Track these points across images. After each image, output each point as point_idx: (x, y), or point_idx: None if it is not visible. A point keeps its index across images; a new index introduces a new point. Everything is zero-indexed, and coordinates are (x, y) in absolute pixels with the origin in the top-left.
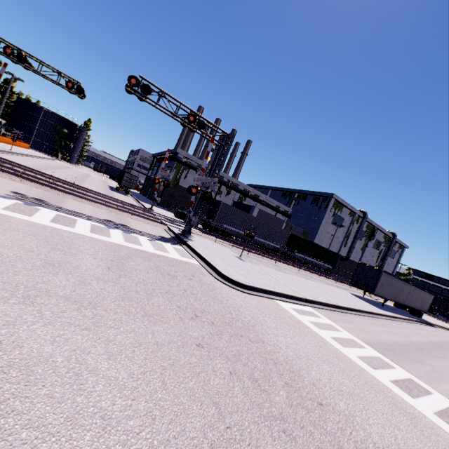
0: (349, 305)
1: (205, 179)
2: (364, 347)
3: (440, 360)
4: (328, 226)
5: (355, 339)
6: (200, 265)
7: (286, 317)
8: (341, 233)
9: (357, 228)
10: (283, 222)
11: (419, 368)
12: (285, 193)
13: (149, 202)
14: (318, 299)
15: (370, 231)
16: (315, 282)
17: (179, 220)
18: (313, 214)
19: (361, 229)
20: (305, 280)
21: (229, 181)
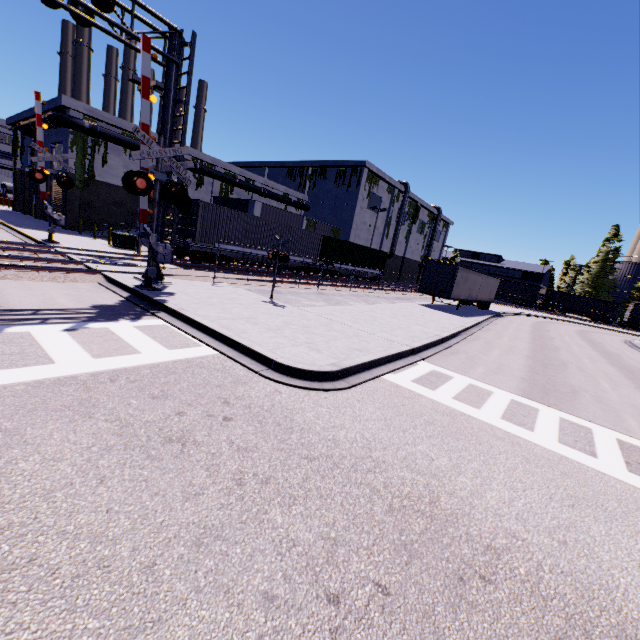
0: (446, 329)
1: (159, 153)
2: (536, 409)
3: (571, 373)
4: (364, 214)
5: (513, 397)
6: (220, 356)
7: (432, 414)
8: (380, 221)
9: (399, 209)
10: (302, 220)
11: (590, 406)
12: (293, 171)
13: (43, 226)
14: (420, 340)
15: (412, 210)
16: (382, 305)
17: (125, 253)
18: (341, 198)
19: (404, 210)
20: (372, 307)
21: (194, 160)
